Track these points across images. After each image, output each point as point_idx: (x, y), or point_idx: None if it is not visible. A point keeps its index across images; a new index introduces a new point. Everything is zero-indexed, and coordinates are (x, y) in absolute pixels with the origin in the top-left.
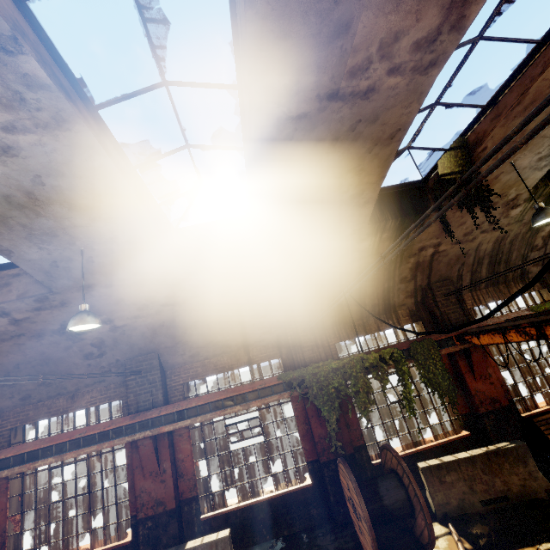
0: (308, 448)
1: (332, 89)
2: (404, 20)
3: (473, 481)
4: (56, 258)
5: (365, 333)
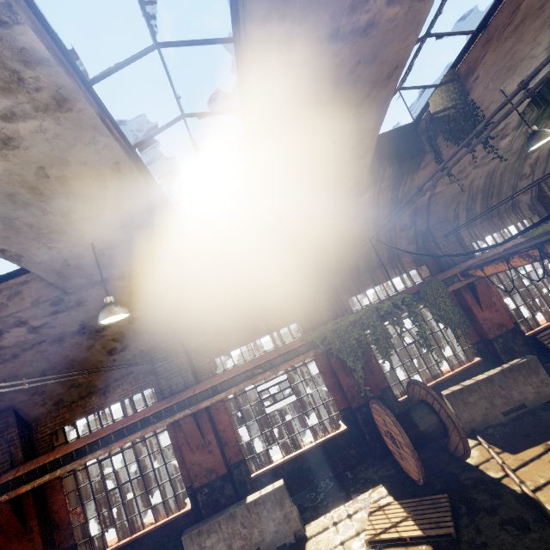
0: (338, 398)
1: (332, 29)
2: None
3: (493, 397)
4: (66, 256)
5: (374, 284)
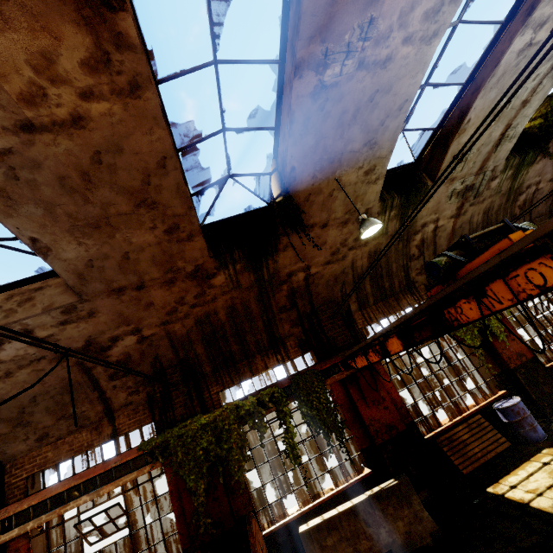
0: (184, 531)
1: (19, 120)
2: (36, 38)
3: (356, 538)
4: None
5: (251, 373)
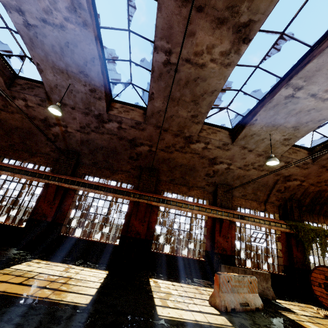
0: (285, 259)
1: None
2: None
3: None
4: (257, 133)
5: (318, 221)
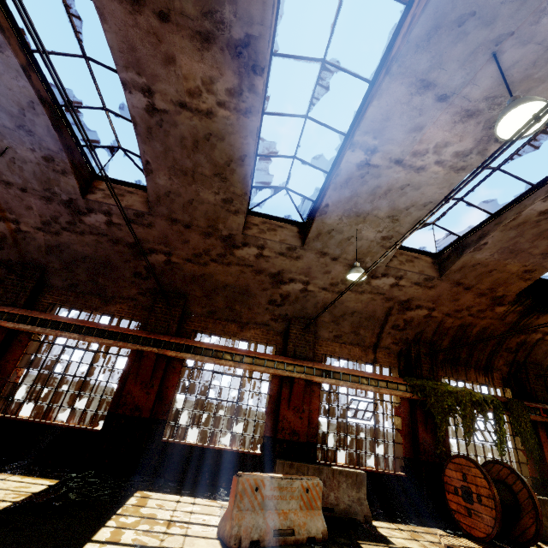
0: (407, 446)
1: None
2: None
3: None
4: (336, 228)
5: (466, 378)
